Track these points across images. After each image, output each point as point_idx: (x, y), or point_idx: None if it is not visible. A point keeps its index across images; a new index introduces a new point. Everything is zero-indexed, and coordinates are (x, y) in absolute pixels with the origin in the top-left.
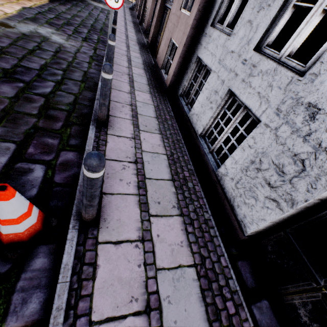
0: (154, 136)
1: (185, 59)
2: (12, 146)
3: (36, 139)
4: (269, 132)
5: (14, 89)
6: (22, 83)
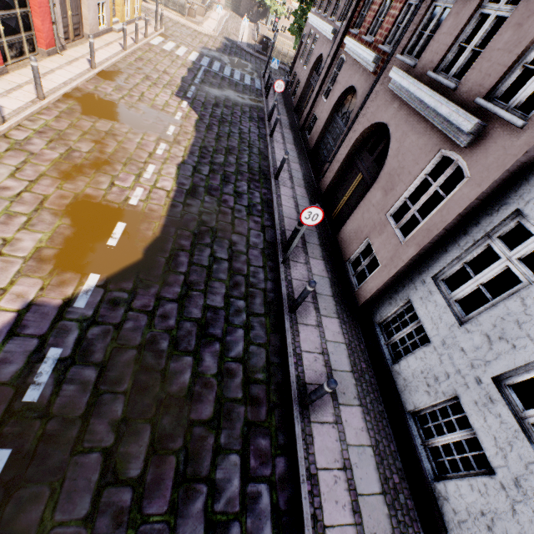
0: (354, 412)
1: (389, 286)
2: (237, 459)
3: (252, 442)
4: (505, 496)
5: (215, 357)
6: (217, 341)
